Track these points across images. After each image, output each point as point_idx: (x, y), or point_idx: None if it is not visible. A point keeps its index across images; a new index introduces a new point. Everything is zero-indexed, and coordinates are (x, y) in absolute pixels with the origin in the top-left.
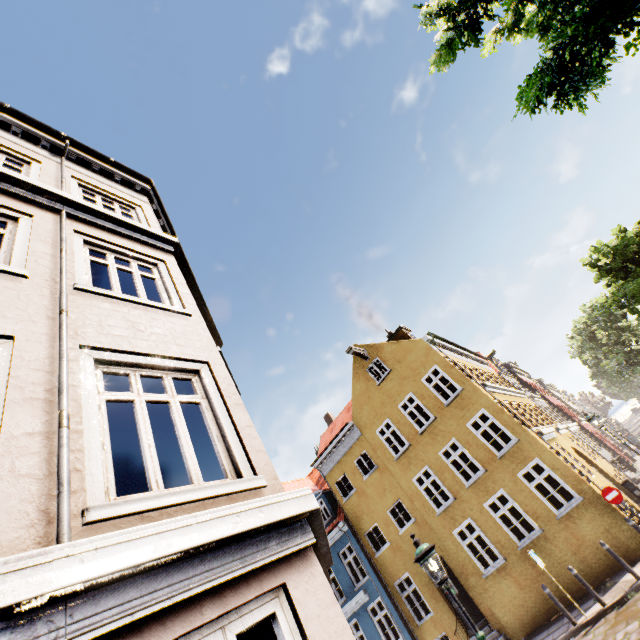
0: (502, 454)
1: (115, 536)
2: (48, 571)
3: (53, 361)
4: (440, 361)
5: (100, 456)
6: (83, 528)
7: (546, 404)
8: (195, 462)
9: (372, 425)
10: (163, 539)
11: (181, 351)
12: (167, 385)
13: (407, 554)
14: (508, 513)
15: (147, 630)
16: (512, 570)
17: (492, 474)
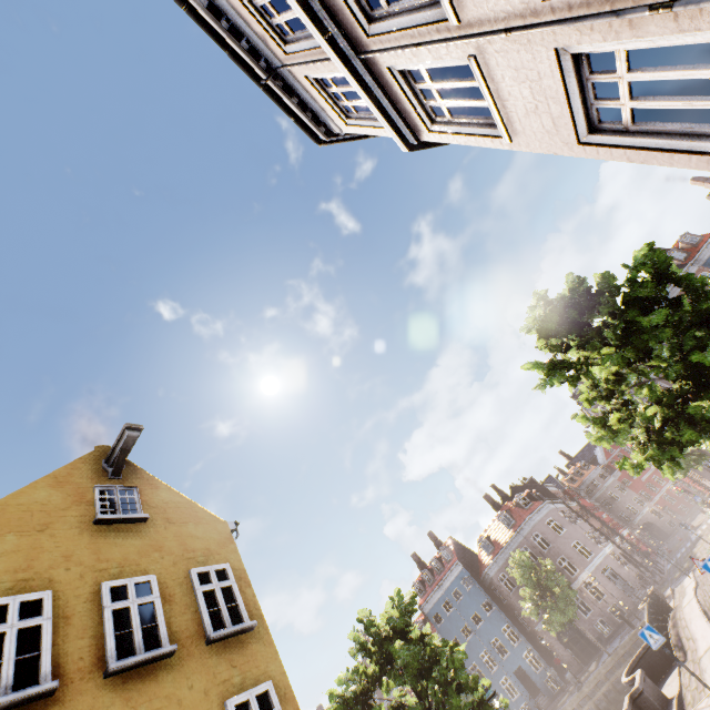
0: None
1: None
2: None
3: None
4: (238, 565)
5: None
6: None
7: None
8: None
9: None
10: None
11: None
12: None
13: None
14: None
15: None
16: None
17: None
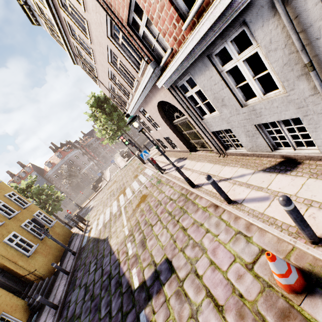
0: (28, 206)
1: None
2: None
3: None
4: None
5: None
6: None
7: None
8: None
9: None
10: None
11: None
12: None
13: None
14: (34, 227)
15: None
16: (40, 250)
17: (22, 214)
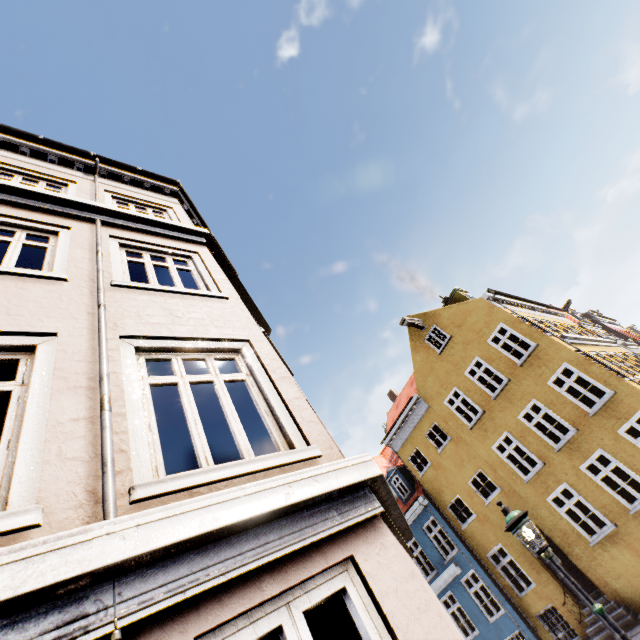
0: (595, 410)
1: (157, 512)
2: (88, 549)
3: (94, 352)
4: (506, 318)
5: (145, 437)
6: (131, 506)
7: None
8: (244, 437)
9: (439, 396)
10: (209, 513)
11: (220, 332)
12: (210, 366)
13: (497, 525)
14: (612, 475)
15: (203, 608)
16: (625, 536)
17: (586, 433)
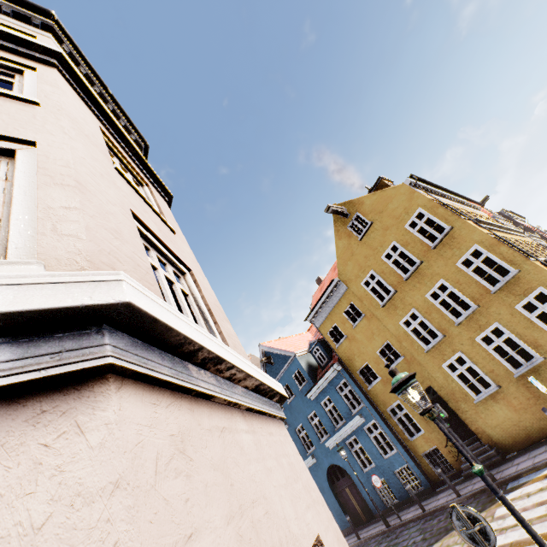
0: (498, 288)
1: None
2: None
3: None
4: (425, 203)
5: None
6: None
7: (546, 244)
8: None
9: (357, 278)
10: None
11: None
12: None
13: None
14: (503, 345)
15: None
16: (506, 395)
17: (485, 309)
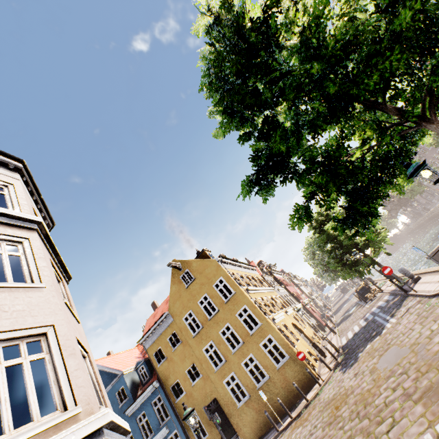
0: (253, 332)
1: None
2: None
3: None
4: (224, 274)
5: None
6: None
7: (286, 293)
8: (36, 405)
9: (181, 314)
10: None
11: (34, 321)
12: (22, 350)
13: (196, 398)
14: (253, 368)
15: None
16: (253, 402)
17: (247, 344)
